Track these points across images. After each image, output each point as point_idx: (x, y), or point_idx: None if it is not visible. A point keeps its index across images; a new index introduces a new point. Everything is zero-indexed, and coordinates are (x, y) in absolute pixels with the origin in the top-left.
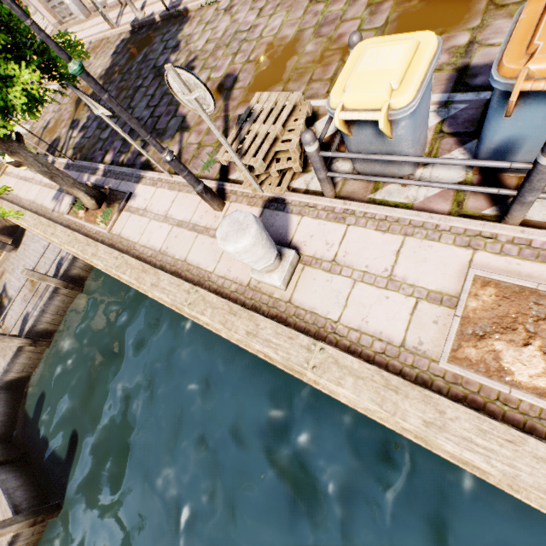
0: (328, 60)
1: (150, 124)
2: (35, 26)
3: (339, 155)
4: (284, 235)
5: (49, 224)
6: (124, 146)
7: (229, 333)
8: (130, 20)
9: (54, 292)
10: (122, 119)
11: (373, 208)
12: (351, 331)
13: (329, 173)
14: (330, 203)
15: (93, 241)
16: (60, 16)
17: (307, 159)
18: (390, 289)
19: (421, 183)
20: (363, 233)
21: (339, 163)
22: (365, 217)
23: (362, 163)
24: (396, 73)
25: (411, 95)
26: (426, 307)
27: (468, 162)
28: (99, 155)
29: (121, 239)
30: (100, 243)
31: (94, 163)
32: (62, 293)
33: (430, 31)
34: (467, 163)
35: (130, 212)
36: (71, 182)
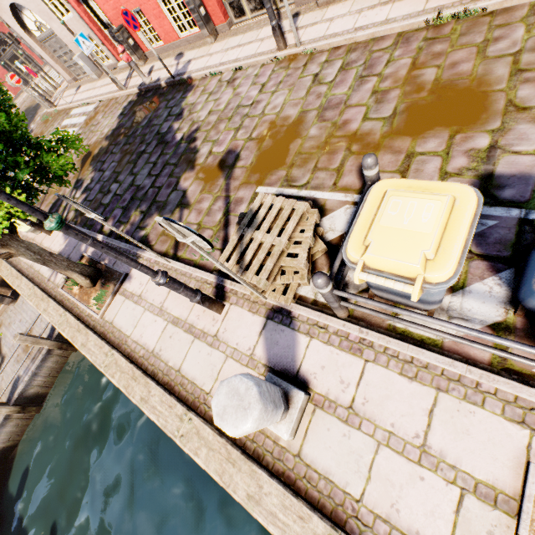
0: (333, 147)
1: (151, 195)
2: (3, 195)
3: (357, 299)
4: (291, 360)
5: (42, 298)
6: (123, 215)
7: (227, 489)
8: (137, 83)
9: (47, 353)
10: (124, 185)
11: (395, 344)
12: (378, 520)
13: (343, 303)
14: (343, 327)
15: (84, 327)
16: (75, 74)
17: (314, 262)
18: (424, 466)
19: (459, 341)
20: (385, 375)
21: (351, 272)
22: (386, 353)
23: (380, 292)
24: (430, 241)
25: (452, 270)
26: (475, 506)
27: (528, 350)
28: (99, 222)
29: (113, 328)
30: (91, 331)
31: (93, 232)
32: (56, 353)
33: (467, 186)
34: (527, 350)
35: (125, 297)
36: (64, 266)
